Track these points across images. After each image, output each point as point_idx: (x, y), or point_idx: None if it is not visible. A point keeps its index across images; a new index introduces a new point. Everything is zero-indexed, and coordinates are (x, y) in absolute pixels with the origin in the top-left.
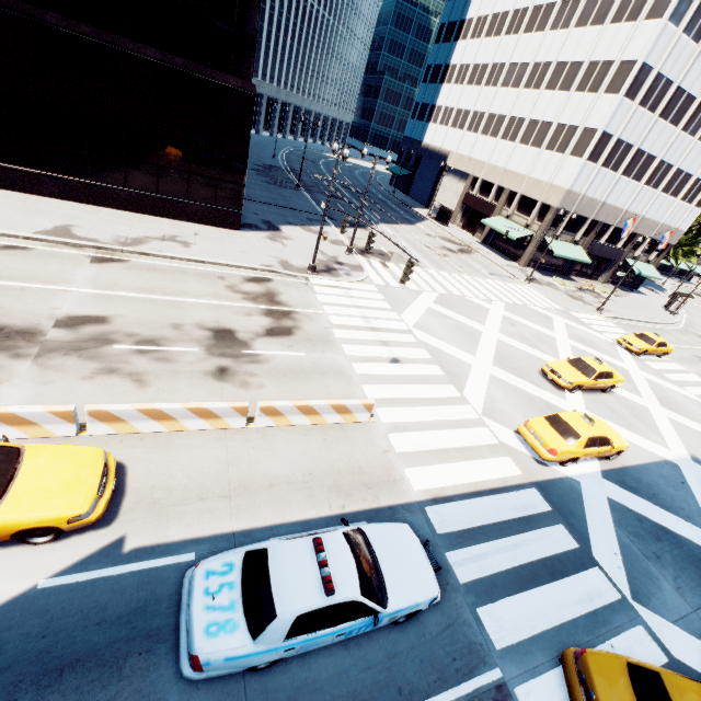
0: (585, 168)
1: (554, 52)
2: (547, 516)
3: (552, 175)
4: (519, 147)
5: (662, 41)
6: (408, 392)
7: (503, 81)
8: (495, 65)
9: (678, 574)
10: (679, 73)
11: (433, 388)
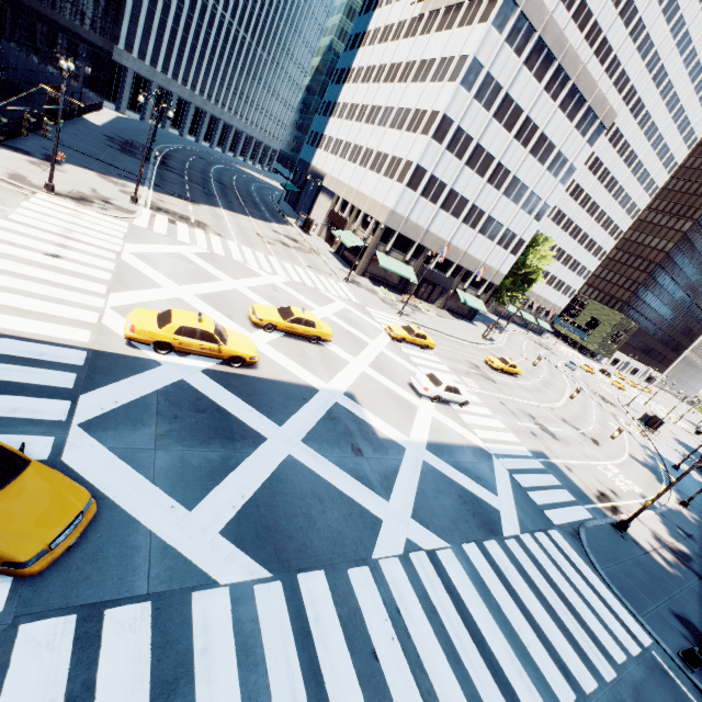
0: (406, 193)
1: (398, 99)
2: (66, 366)
3: (383, 197)
4: (368, 173)
5: (458, 100)
6: (27, 271)
7: (366, 119)
8: (363, 105)
9: (182, 430)
10: (477, 133)
11: (73, 280)
